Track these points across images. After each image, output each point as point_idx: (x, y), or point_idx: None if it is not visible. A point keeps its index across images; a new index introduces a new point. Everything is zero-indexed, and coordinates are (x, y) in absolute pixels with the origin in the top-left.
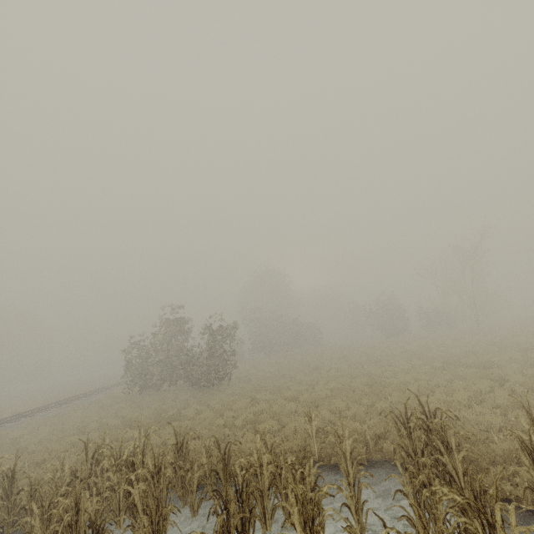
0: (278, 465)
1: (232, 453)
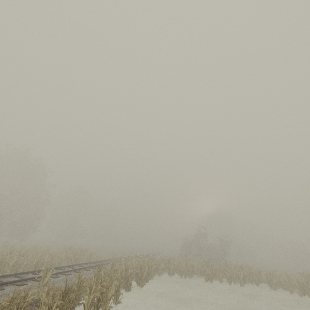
0: (275, 275)
1: (260, 273)
